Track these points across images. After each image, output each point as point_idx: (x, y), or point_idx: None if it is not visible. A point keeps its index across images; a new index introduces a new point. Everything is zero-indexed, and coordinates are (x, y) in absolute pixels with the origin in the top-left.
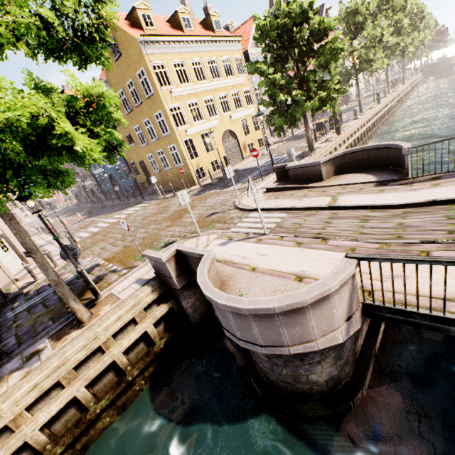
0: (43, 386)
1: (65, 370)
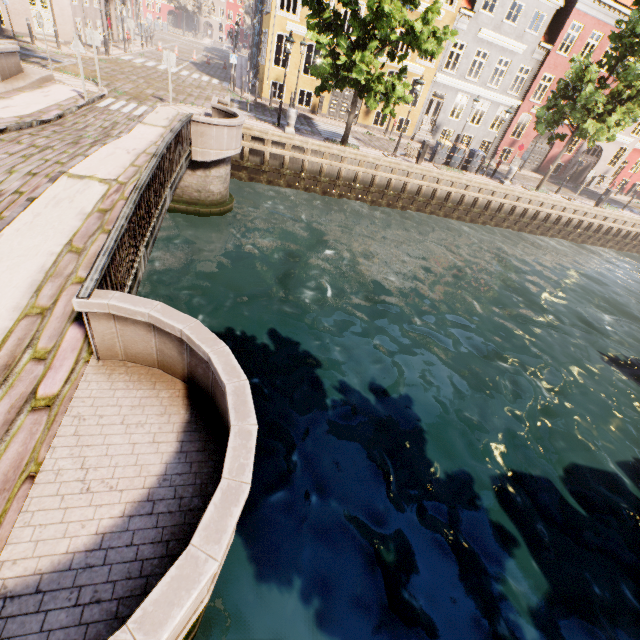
0: None
1: None
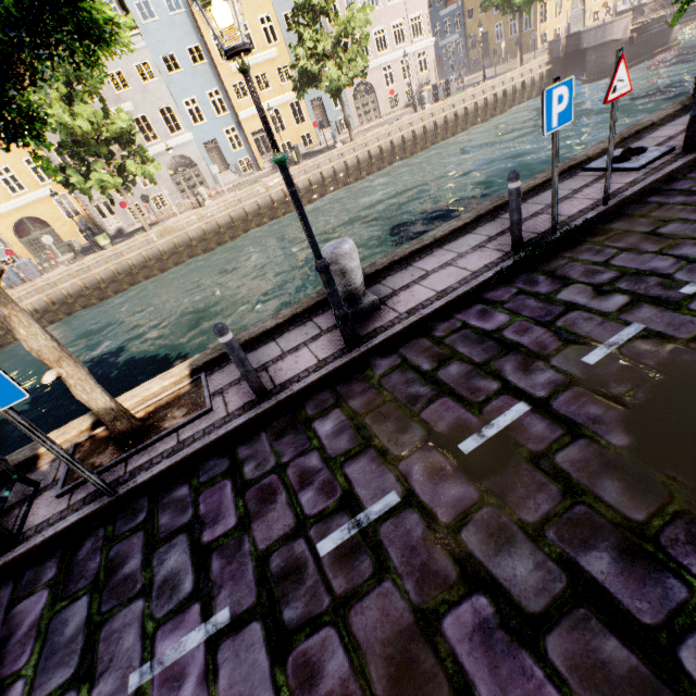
0: (520, 72)
1: (524, 71)
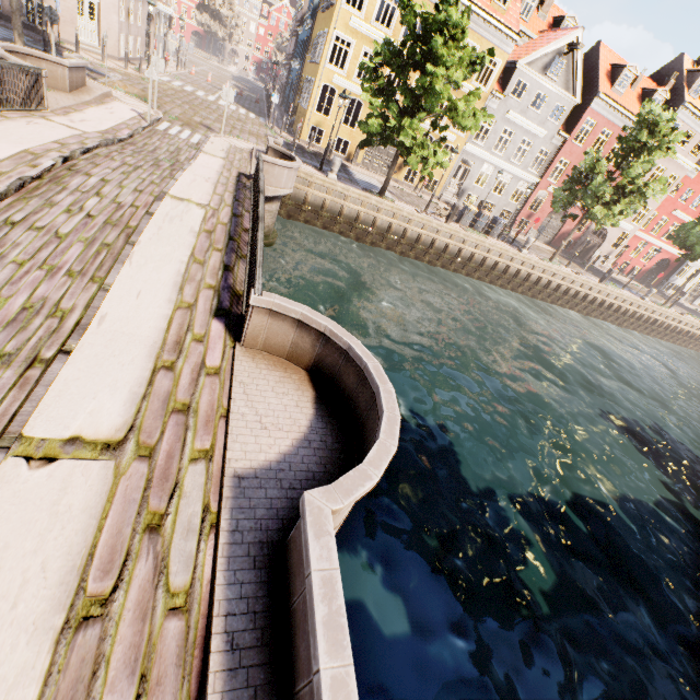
0: None
1: None
